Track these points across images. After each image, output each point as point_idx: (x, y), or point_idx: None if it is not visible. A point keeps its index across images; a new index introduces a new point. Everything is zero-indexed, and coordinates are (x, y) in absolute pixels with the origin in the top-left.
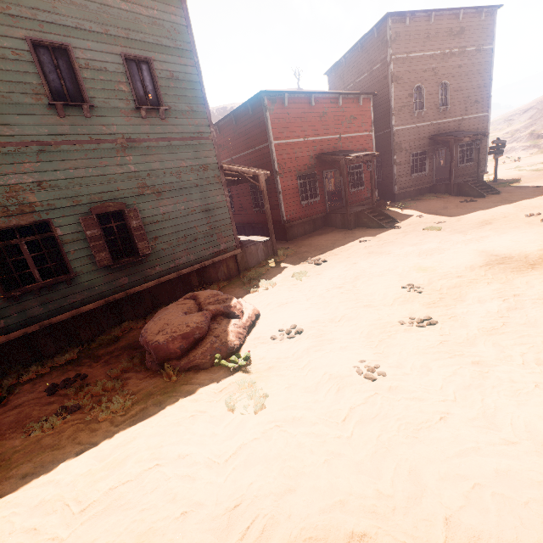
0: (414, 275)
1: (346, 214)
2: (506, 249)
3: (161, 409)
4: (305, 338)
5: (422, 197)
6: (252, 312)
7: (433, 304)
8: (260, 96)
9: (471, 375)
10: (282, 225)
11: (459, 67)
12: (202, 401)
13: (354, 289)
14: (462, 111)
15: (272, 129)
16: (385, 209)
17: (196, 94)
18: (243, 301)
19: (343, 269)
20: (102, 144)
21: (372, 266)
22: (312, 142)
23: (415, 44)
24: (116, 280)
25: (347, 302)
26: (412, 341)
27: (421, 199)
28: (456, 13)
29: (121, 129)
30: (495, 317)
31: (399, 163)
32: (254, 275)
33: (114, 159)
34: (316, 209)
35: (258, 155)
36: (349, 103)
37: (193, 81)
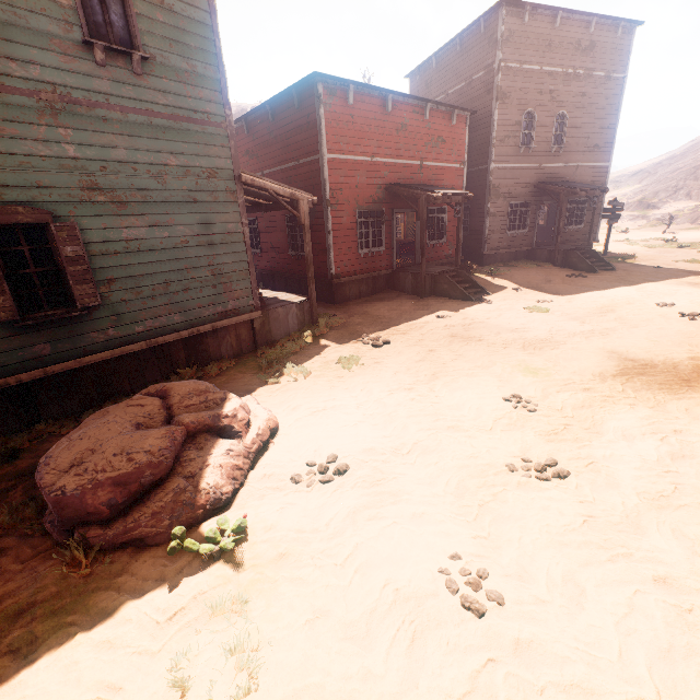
0: (520, 380)
1: (420, 274)
2: (645, 352)
3: (23, 669)
4: (352, 485)
5: (517, 263)
6: (265, 425)
7: (555, 434)
8: (312, 80)
9: (665, 617)
10: (329, 280)
11: (582, 95)
12: (121, 652)
13: (431, 395)
14: (579, 156)
15: (327, 135)
16: (470, 273)
17: (204, 46)
18: (252, 401)
19: (414, 358)
20: (6, 95)
21: (458, 358)
22: (383, 166)
23: (532, 52)
24: (26, 348)
25: (421, 417)
26: (536, 512)
27: (516, 266)
28: (587, 20)
29: (51, 74)
30: (657, 472)
31: (493, 213)
32: (279, 354)
33: (32, 127)
34: (378, 262)
35: (302, 172)
36: (438, 118)
37: (201, 21)
